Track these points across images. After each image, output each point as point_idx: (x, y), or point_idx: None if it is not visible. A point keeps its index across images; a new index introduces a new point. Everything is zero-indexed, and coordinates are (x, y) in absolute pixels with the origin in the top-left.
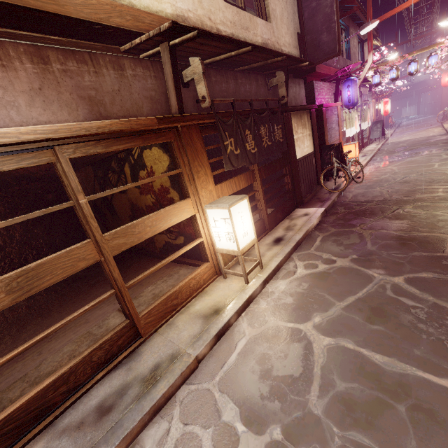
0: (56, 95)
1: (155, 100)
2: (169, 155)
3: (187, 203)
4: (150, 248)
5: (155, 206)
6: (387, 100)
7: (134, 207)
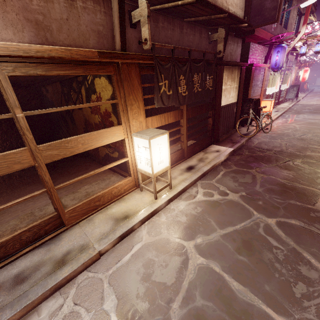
0: (1, 13)
1: (102, 35)
2: (112, 85)
3: (119, 129)
4: (95, 154)
5: (101, 125)
6: (307, 69)
7: (86, 122)
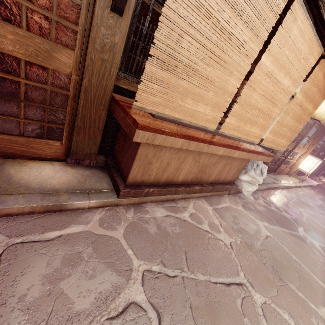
0: None
1: None
2: None
3: (305, 150)
4: None
5: None
6: None
7: None
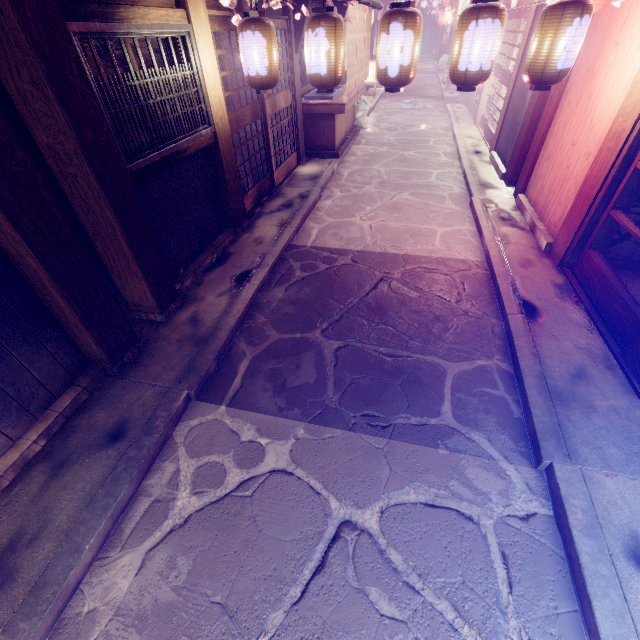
0: None
1: None
2: None
3: None
4: None
5: None
6: None
7: None
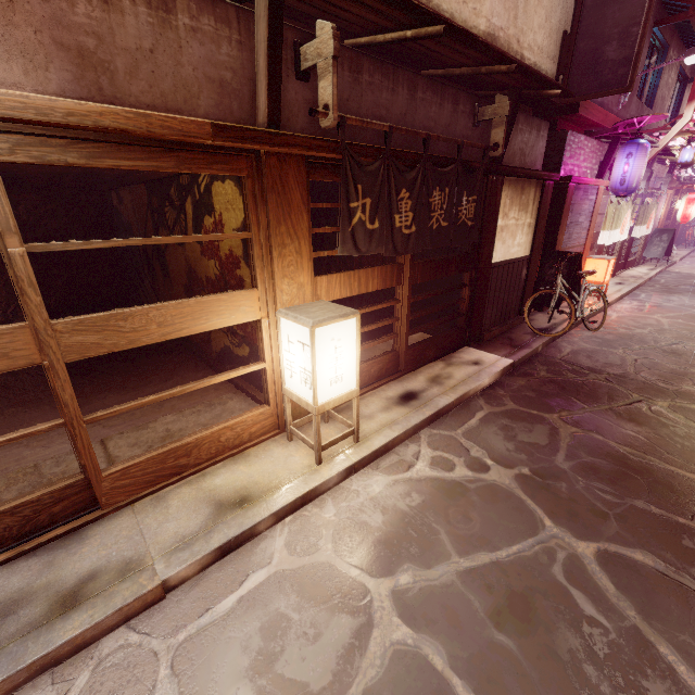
0: (1, 26)
1: (229, 89)
2: None
3: (250, 296)
4: (204, 345)
5: (219, 282)
6: (694, 197)
7: (191, 273)
